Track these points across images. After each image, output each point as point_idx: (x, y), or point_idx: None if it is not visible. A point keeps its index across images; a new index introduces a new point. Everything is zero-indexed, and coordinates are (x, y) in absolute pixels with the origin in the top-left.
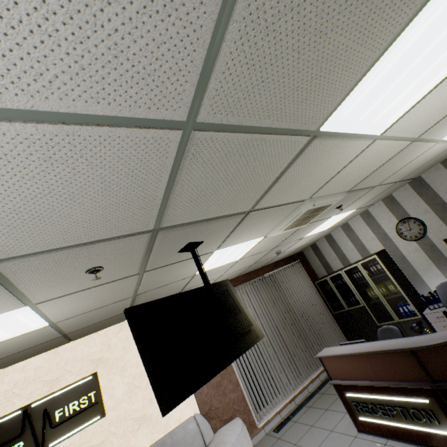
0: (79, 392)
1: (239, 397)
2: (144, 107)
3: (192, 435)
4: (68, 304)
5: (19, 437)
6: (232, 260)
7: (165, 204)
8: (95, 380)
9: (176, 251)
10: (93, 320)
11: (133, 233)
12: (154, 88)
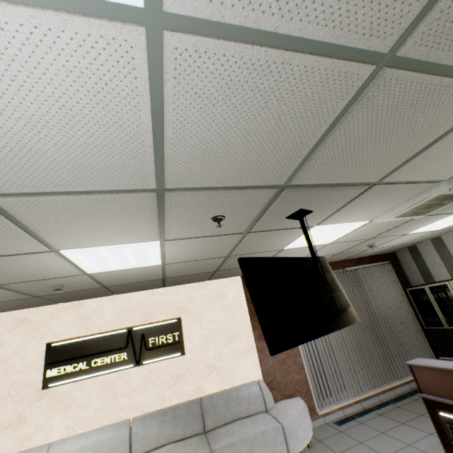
0: (167, 329)
1: (302, 379)
2: (359, 33)
3: (255, 396)
4: (183, 248)
5: (124, 349)
6: (322, 243)
7: (306, 158)
8: (179, 323)
9: (284, 216)
10: (187, 271)
11: (264, 186)
12: (382, 8)
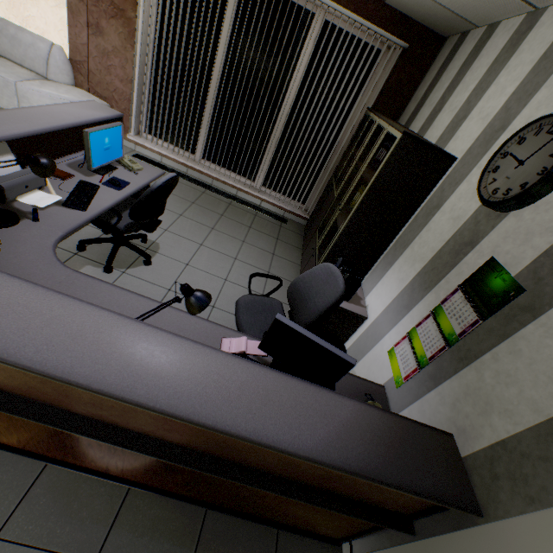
0: None
1: (125, 94)
2: None
3: (36, 54)
4: None
5: None
6: None
7: None
8: None
9: None
10: None
11: None
12: None
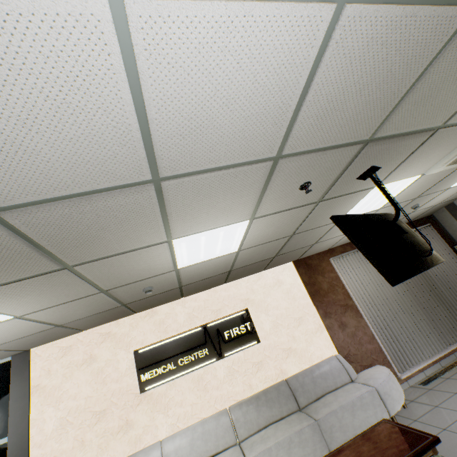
0: (238, 322)
1: (375, 348)
2: None
3: (337, 370)
4: (262, 227)
5: (204, 345)
6: (374, 208)
7: (394, 107)
8: (247, 314)
9: (355, 177)
10: (253, 258)
11: (352, 143)
12: None
